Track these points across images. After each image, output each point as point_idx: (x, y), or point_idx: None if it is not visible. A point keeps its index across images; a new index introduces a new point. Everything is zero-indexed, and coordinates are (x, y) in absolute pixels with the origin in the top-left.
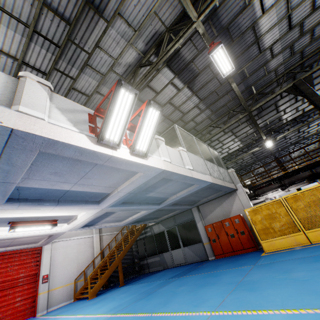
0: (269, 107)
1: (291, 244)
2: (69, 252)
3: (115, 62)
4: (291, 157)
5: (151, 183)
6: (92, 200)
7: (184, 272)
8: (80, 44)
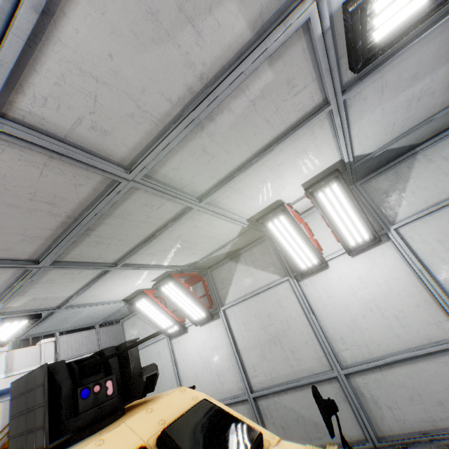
0: None
1: None
2: None
3: None
4: None
5: None
6: None
7: None
8: None
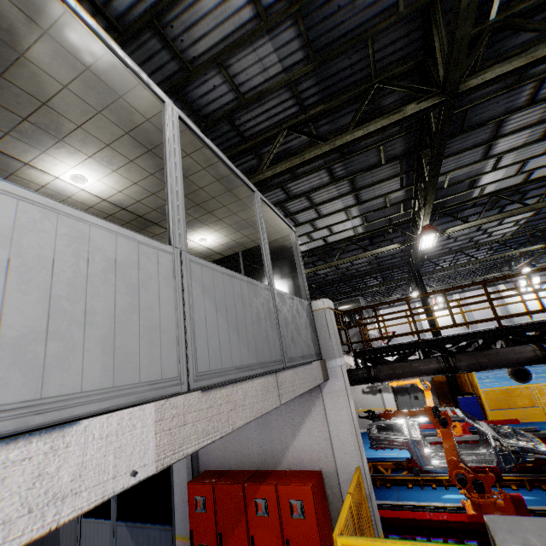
0: (479, 128)
1: None
2: None
3: None
4: (488, 293)
5: None
6: None
7: None
8: None
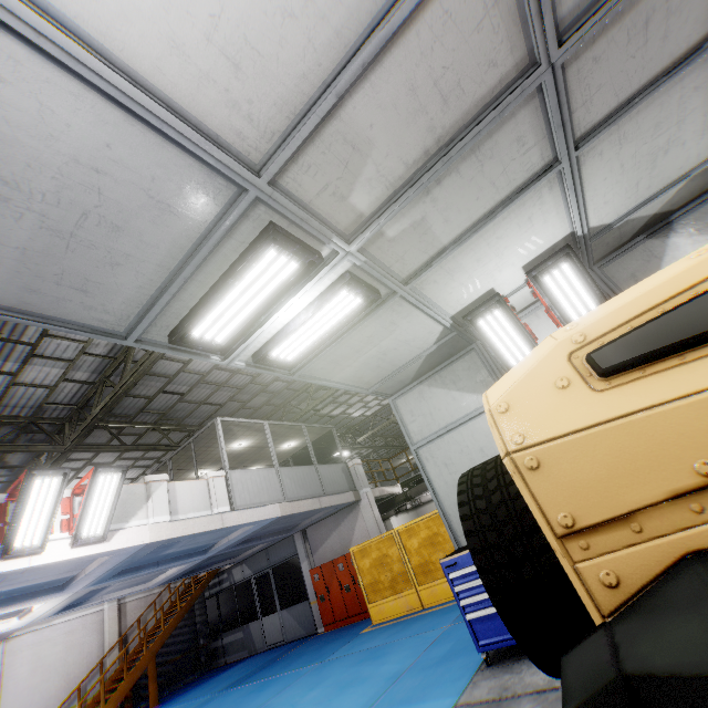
0: None
1: (403, 609)
2: (46, 654)
3: (86, 345)
4: None
5: (144, 553)
6: (48, 588)
7: (254, 670)
8: (14, 337)
